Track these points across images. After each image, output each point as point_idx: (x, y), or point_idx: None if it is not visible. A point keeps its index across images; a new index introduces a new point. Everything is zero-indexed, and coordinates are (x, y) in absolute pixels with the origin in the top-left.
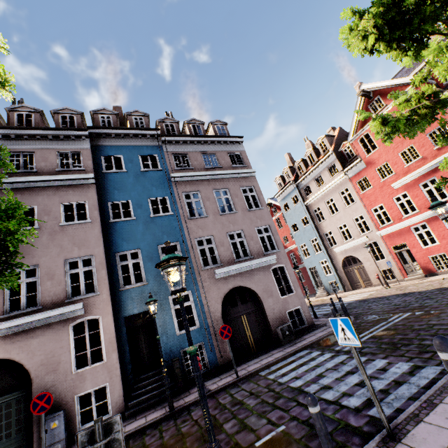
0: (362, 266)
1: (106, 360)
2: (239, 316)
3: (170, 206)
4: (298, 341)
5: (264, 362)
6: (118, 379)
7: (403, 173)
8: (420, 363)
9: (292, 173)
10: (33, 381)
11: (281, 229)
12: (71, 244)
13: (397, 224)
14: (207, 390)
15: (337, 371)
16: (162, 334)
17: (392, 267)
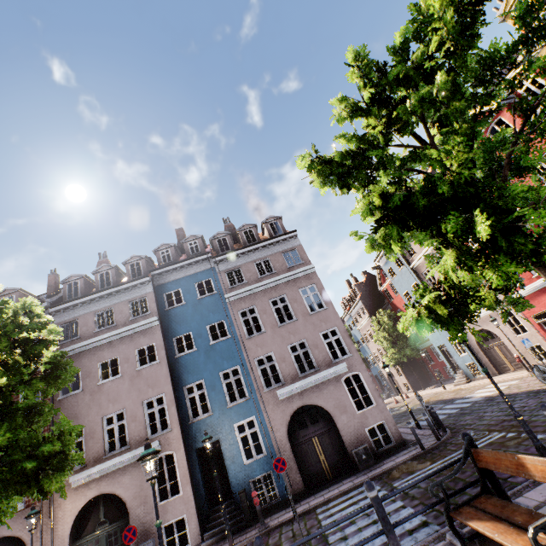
0: (502, 342)
1: (182, 493)
2: (309, 438)
3: (227, 329)
4: (375, 467)
5: (327, 496)
6: (193, 510)
7: None
8: (430, 519)
9: None
10: (130, 512)
11: (397, 295)
12: (146, 386)
13: (528, 286)
14: (265, 527)
15: (368, 518)
16: (230, 464)
17: (540, 342)
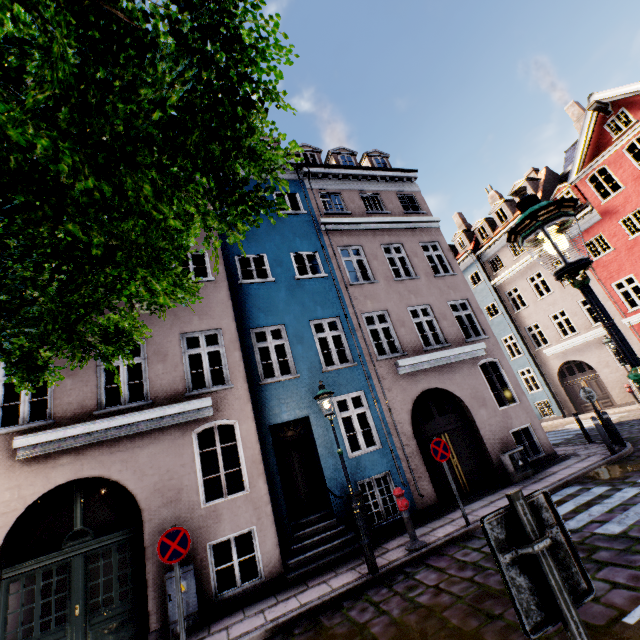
0: (596, 375)
1: (250, 490)
2: (437, 434)
3: (322, 265)
4: (543, 475)
5: (504, 504)
6: (270, 520)
7: None
8: None
9: (469, 240)
10: (144, 515)
11: None
12: (188, 311)
13: None
14: (423, 544)
15: None
16: (326, 455)
17: None
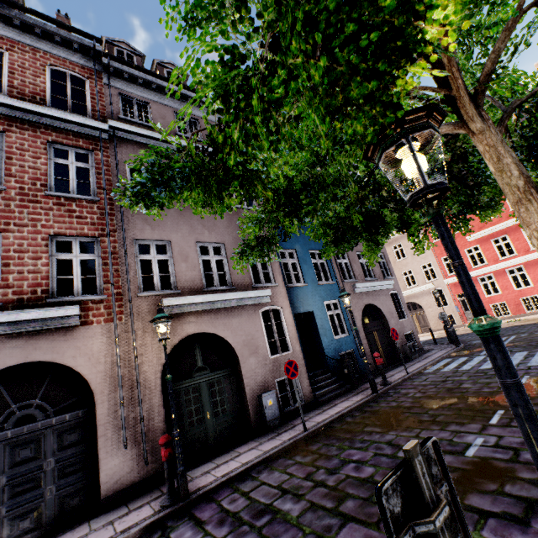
0: (423, 312)
1: (293, 351)
2: (371, 331)
3: None
4: (425, 357)
5: (417, 367)
6: (304, 369)
7: (478, 228)
8: None
9: None
10: (240, 360)
11: None
12: None
13: None
14: (391, 382)
15: (513, 358)
16: (323, 336)
17: (454, 313)
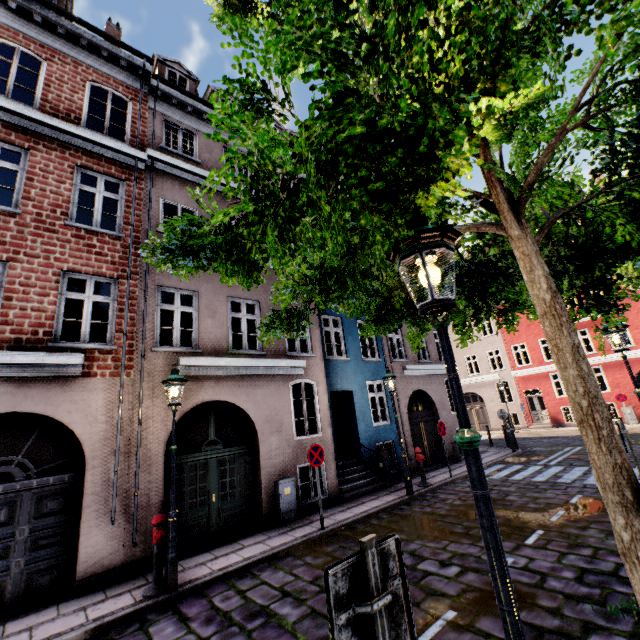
0: (483, 406)
1: (322, 434)
2: (417, 422)
3: None
4: None
5: (465, 470)
6: (333, 457)
7: None
8: None
9: None
10: (260, 437)
11: None
12: None
13: (537, 367)
14: (431, 483)
15: (571, 473)
16: (361, 420)
17: (518, 411)
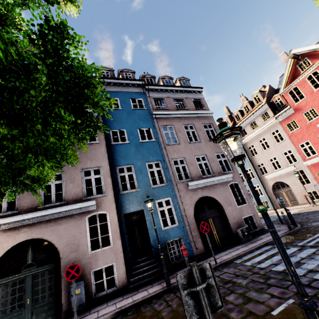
0: (290, 189)
1: (113, 245)
2: (206, 218)
3: (153, 135)
4: (256, 240)
5: (235, 254)
6: (122, 260)
7: None
8: None
9: (231, 121)
10: (61, 257)
11: None
12: (85, 158)
13: None
14: None
15: (315, 259)
16: (151, 228)
17: (316, 189)
